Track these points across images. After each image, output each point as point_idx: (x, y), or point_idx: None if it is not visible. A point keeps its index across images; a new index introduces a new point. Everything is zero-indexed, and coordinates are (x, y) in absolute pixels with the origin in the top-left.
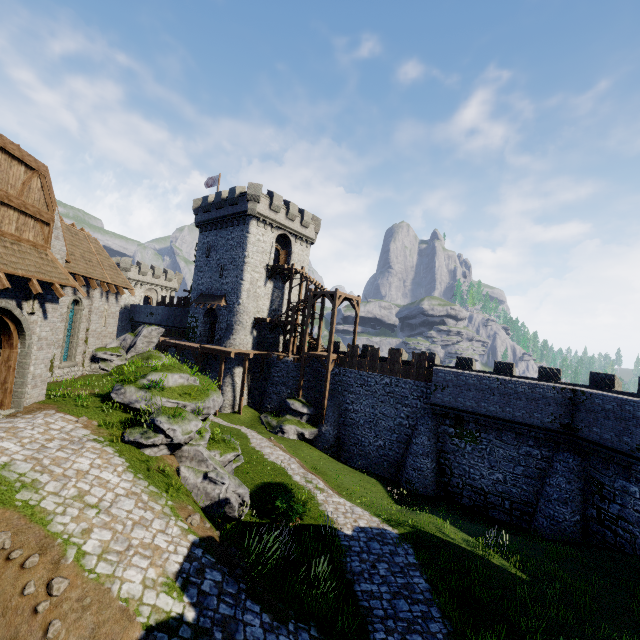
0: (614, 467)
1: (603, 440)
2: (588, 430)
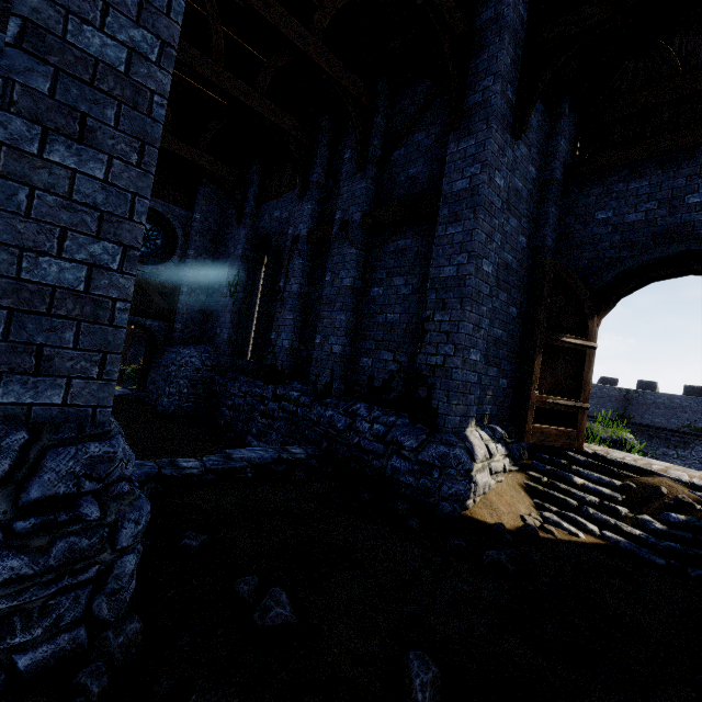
0: (657, 440)
1: (654, 423)
2: (640, 417)
